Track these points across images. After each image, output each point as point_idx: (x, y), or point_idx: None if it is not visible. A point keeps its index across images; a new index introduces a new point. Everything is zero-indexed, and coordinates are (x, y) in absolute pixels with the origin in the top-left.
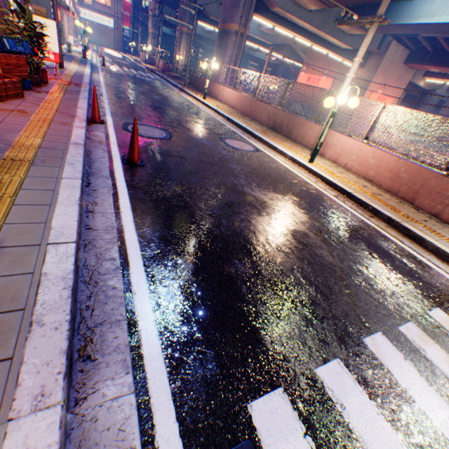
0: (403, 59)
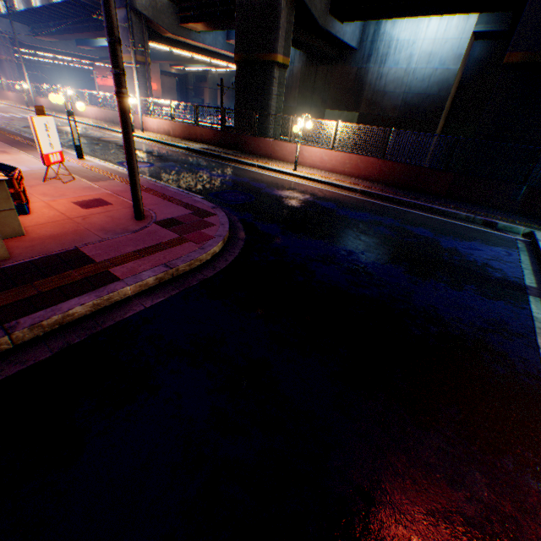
0: None
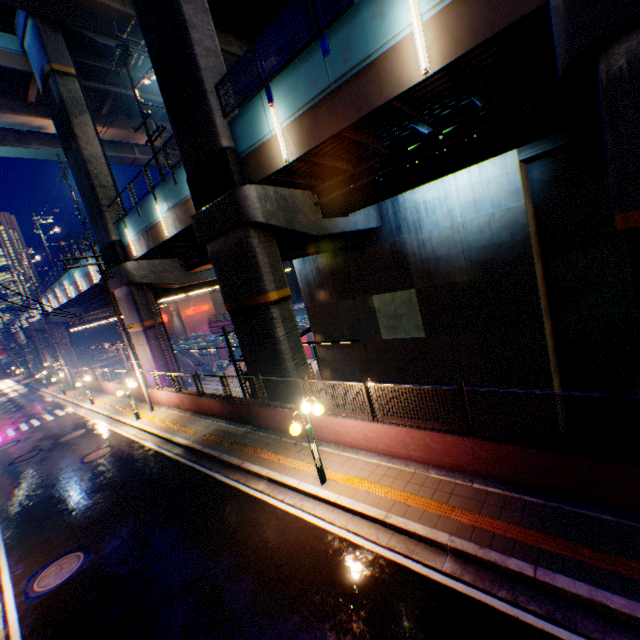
0: None
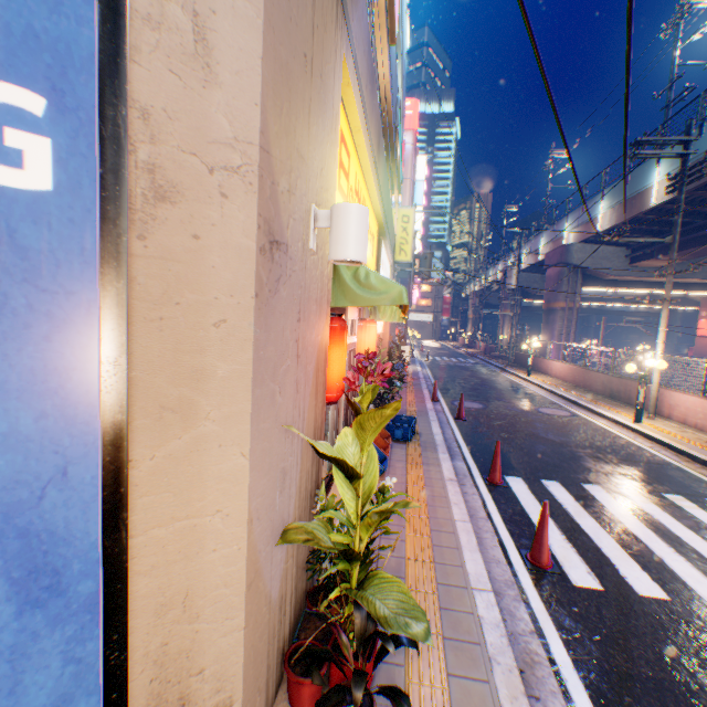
0: None
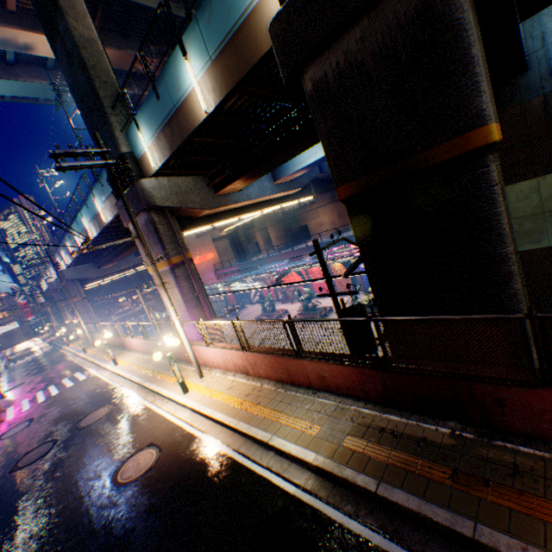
0: (195, 237)
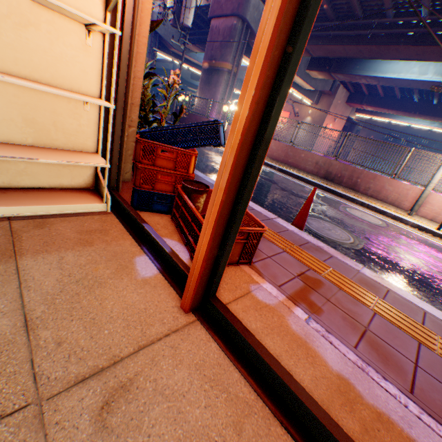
0: (345, 99)
